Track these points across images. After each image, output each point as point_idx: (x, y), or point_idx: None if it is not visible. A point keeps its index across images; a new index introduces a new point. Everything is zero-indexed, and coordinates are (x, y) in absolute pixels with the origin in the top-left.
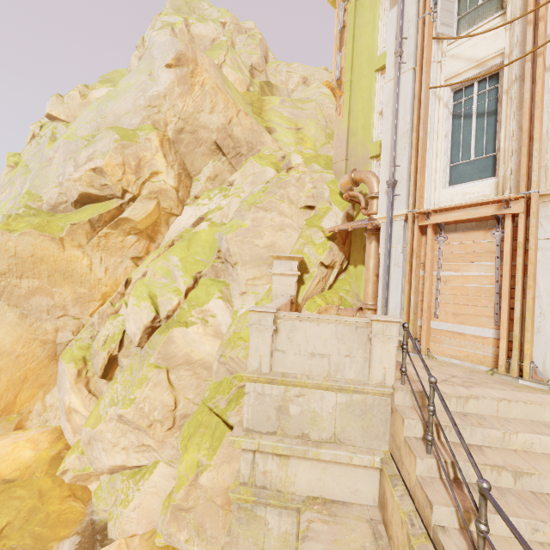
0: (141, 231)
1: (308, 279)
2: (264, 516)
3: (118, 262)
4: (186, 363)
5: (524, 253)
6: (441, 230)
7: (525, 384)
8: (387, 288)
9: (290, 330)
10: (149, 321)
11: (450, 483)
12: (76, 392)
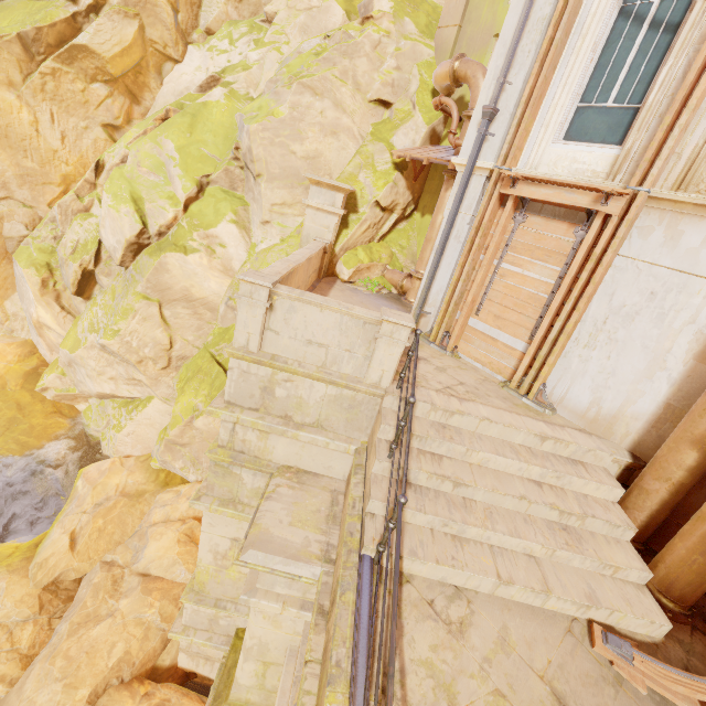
0: (115, 78)
1: (354, 222)
2: (239, 474)
3: (81, 127)
4: (184, 300)
5: (595, 267)
6: (523, 207)
7: (526, 403)
8: (435, 266)
9: (287, 310)
10: (133, 236)
11: (391, 486)
12: (43, 306)
